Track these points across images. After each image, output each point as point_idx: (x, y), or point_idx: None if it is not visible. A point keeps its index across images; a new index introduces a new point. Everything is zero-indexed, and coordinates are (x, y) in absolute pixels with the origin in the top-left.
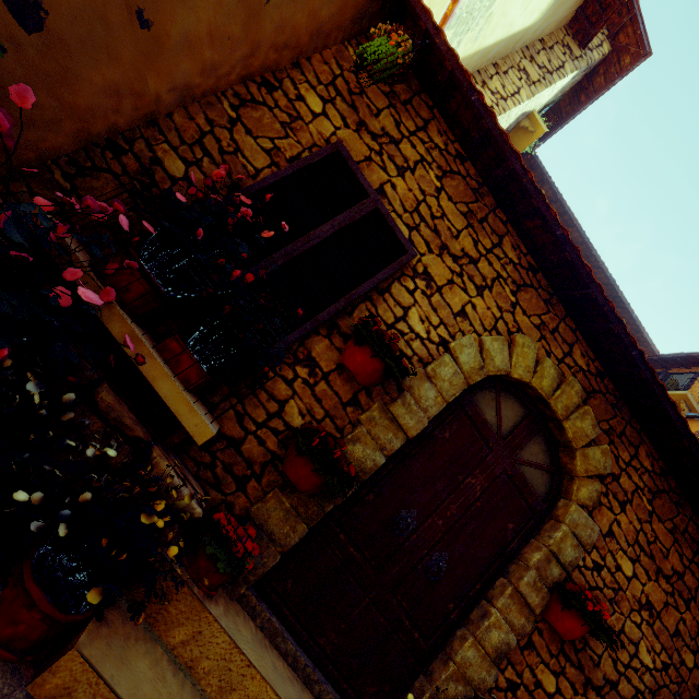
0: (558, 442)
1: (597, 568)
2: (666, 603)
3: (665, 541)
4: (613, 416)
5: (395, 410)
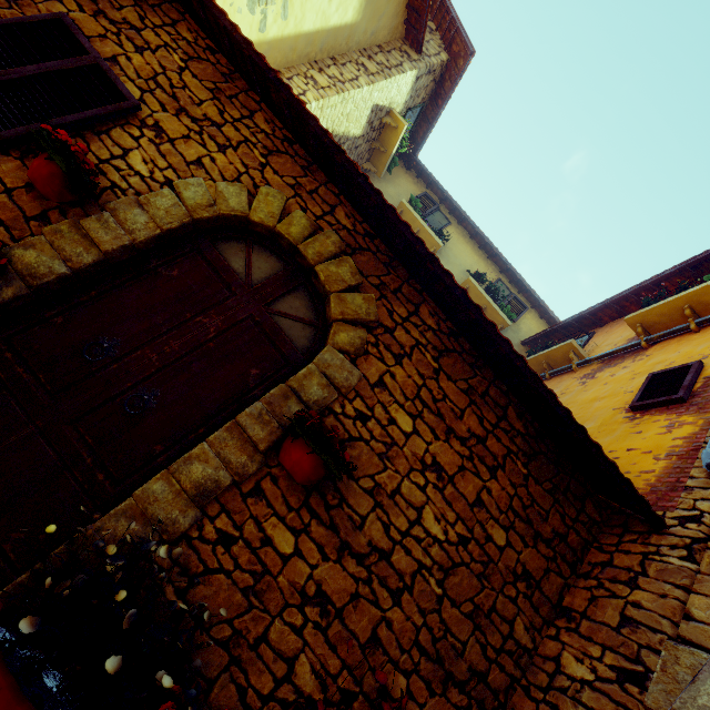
0: (322, 296)
1: (363, 418)
2: (462, 467)
3: (458, 401)
4: (386, 274)
5: (87, 223)
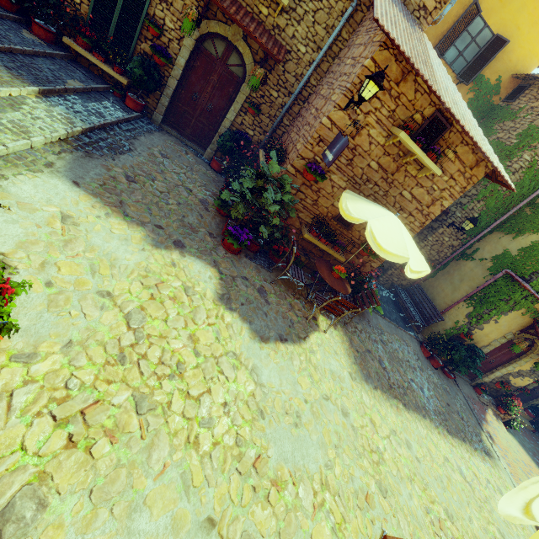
0: None
1: None
2: None
3: None
4: None
5: (537, 383)
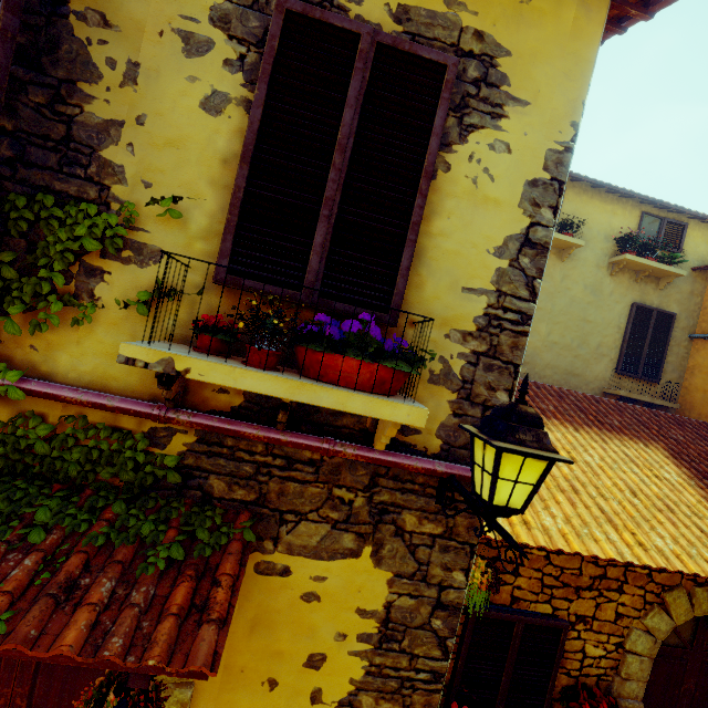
0: None
1: None
2: None
3: None
4: None
5: None
